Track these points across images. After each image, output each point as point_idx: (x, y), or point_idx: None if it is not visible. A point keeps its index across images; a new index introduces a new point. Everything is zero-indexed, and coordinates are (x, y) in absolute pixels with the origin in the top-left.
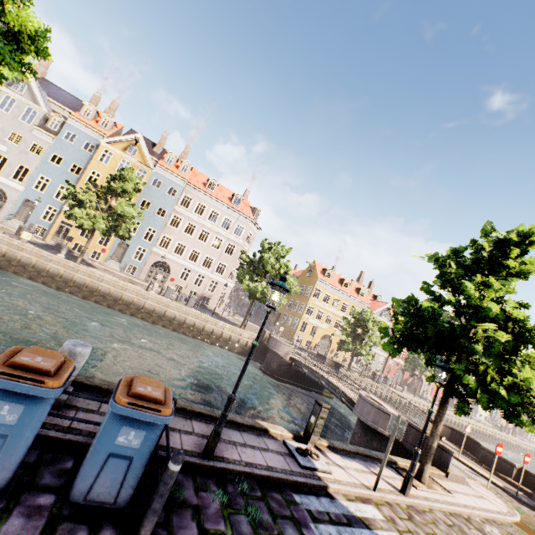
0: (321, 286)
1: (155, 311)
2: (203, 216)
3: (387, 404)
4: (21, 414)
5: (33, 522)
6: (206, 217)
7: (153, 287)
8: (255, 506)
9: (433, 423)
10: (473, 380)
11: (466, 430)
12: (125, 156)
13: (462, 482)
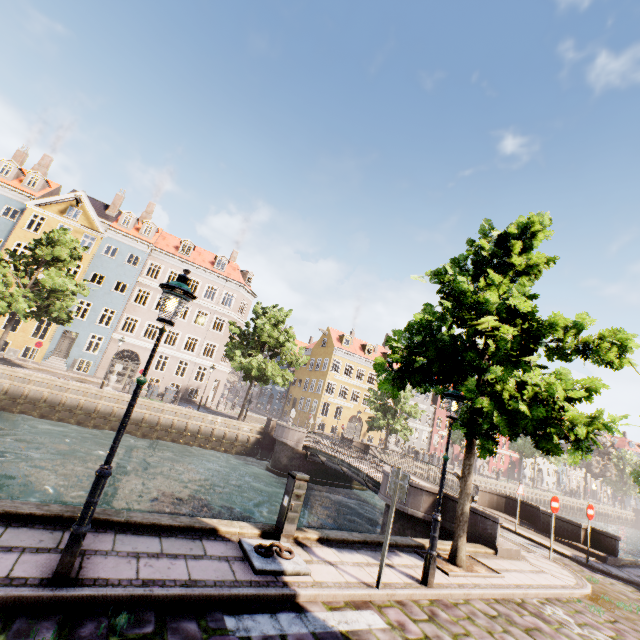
0: (339, 356)
1: (113, 413)
2: None
3: (428, 482)
4: None
5: None
6: None
7: (109, 381)
8: None
9: (460, 479)
10: (488, 402)
11: (518, 492)
12: (64, 221)
13: (517, 558)
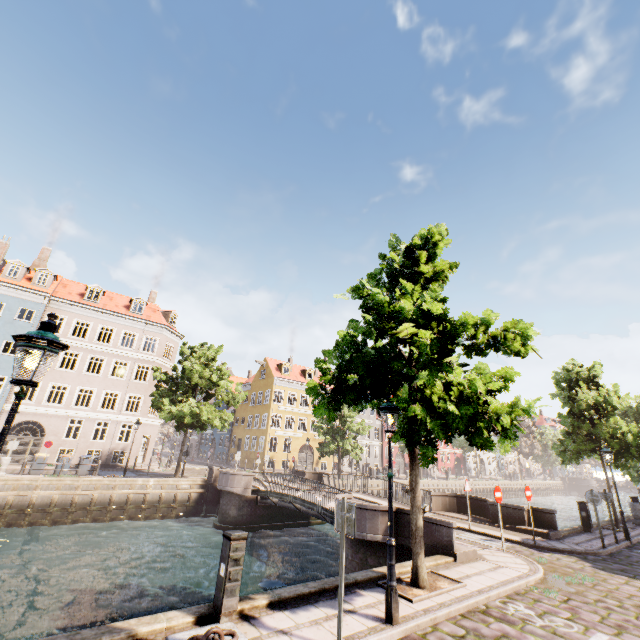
0: (281, 385)
1: (8, 504)
2: (88, 337)
3: (384, 499)
4: None
5: None
6: (94, 338)
7: None
8: None
9: (410, 493)
10: (420, 409)
11: (465, 489)
12: None
13: (475, 558)
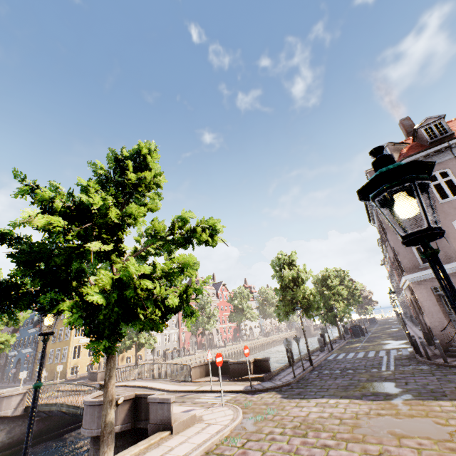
0: None
1: None
2: None
3: (157, 380)
4: None
5: None
6: None
7: None
8: None
9: (103, 389)
10: (71, 304)
11: (208, 358)
12: None
13: (194, 423)
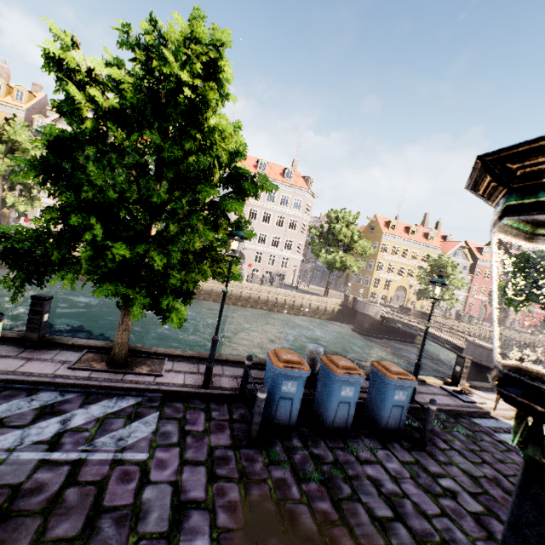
0: (387, 240)
1: (250, 297)
2: (261, 198)
3: (487, 343)
4: (353, 391)
5: (372, 440)
6: (265, 199)
7: (243, 277)
8: (457, 427)
9: None
10: None
11: None
12: None
13: None
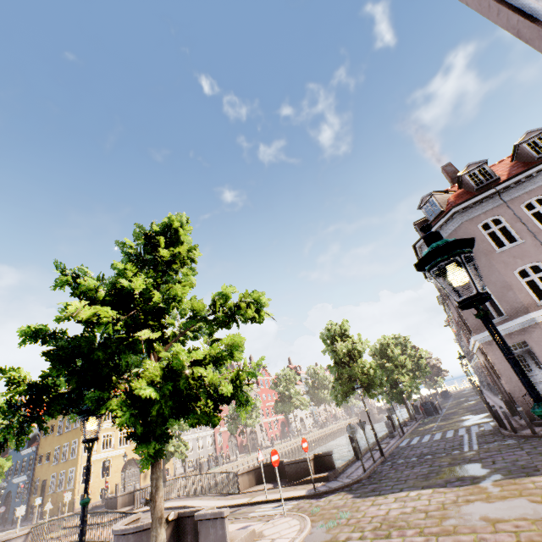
0: None
1: None
2: None
3: (196, 497)
4: None
5: None
6: None
7: None
8: None
9: (150, 504)
10: (119, 402)
11: (259, 459)
12: None
13: (254, 540)
